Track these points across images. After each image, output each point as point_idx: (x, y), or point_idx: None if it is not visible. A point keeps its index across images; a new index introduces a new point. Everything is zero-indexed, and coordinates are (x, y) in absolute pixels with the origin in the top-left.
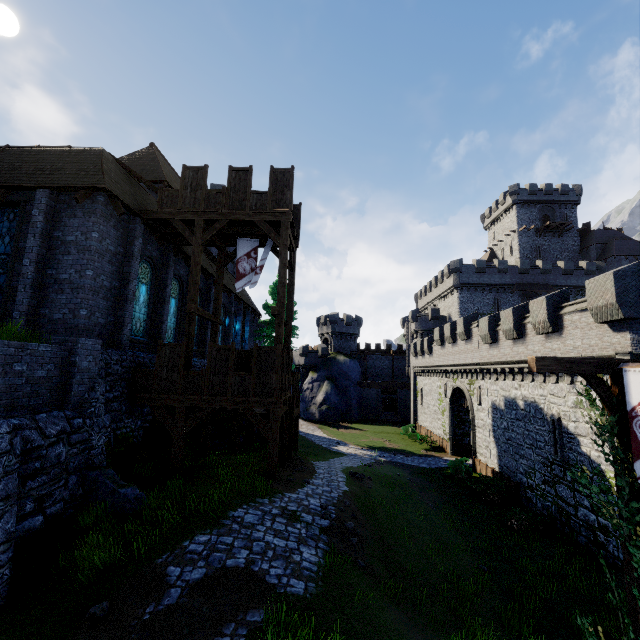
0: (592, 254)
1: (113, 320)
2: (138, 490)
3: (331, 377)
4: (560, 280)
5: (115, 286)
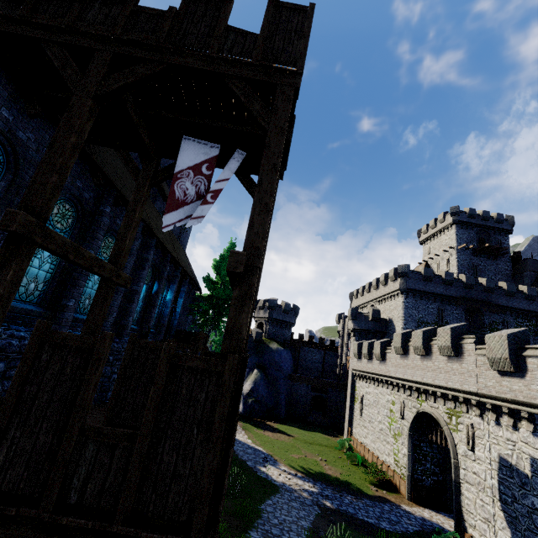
0: (526, 280)
1: None
2: None
3: (262, 365)
4: (502, 300)
5: None
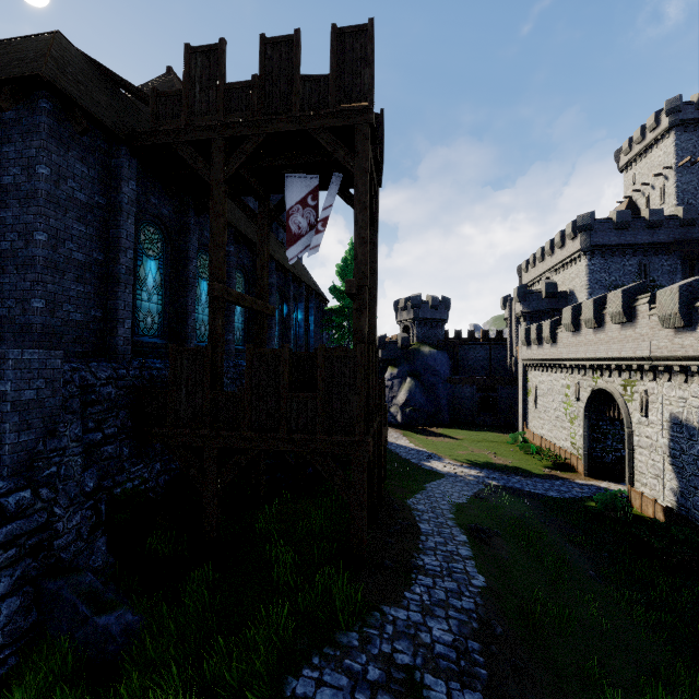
0: None
1: (100, 315)
2: (130, 614)
3: (414, 373)
4: None
5: (97, 260)
